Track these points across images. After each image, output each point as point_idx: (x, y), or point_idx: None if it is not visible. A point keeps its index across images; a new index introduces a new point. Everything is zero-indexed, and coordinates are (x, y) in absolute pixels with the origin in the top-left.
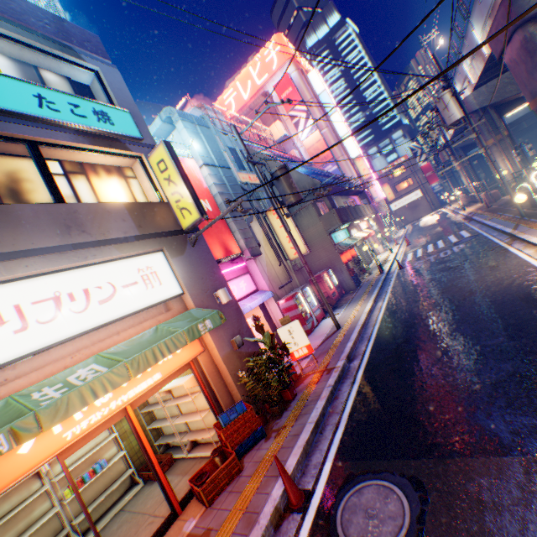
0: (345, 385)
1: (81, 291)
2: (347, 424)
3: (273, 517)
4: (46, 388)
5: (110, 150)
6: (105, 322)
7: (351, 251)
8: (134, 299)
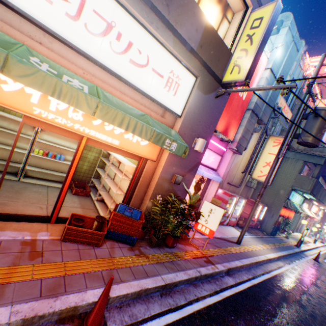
0: (209, 285)
1: (127, 40)
2: (183, 320)
3: (66, 310)
4: (46, 65)
5: None
6: (121, 75)
7: (291, 213)
8: (151, 84)
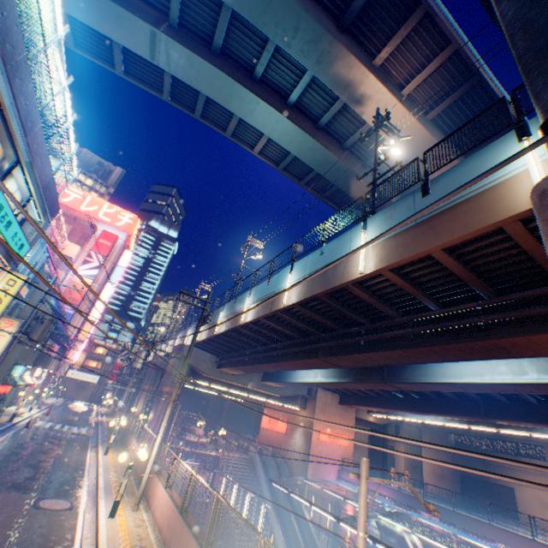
0: None
1: None
2: None
3: None
4: None
5: (6, 260)
6: None
7: (11, 387)
8: None
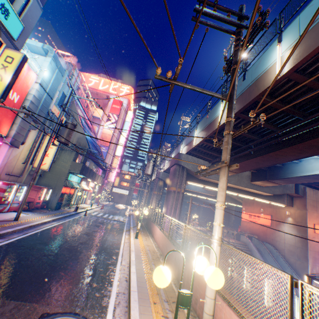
0: None
1: None
2: None
3: None
4: None
5: None
6: None
7: (73, 190)
8: None
